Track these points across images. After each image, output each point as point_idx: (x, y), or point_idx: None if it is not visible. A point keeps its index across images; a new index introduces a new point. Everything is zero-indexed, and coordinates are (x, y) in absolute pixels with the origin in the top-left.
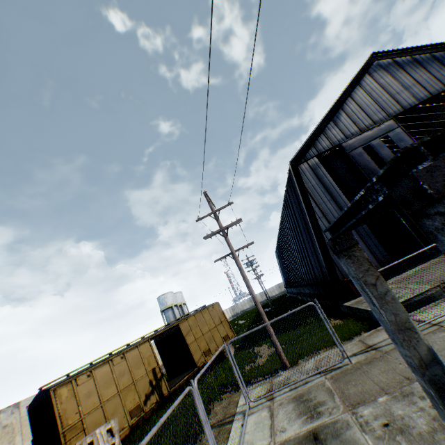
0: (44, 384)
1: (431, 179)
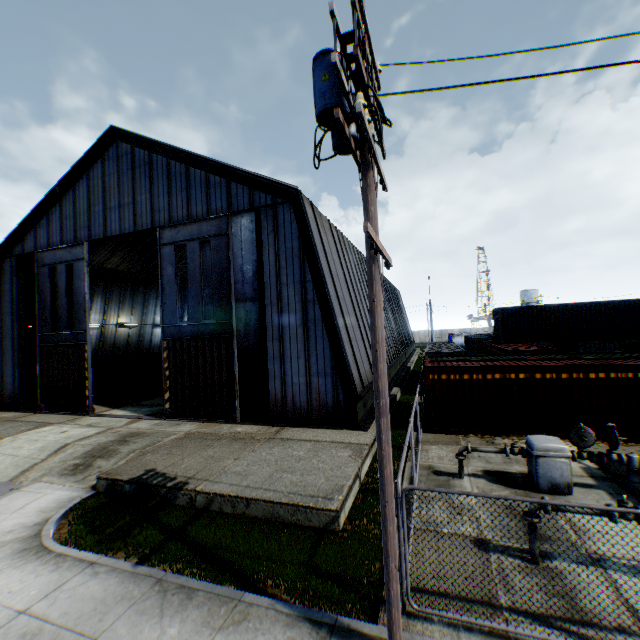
0: None
1: None
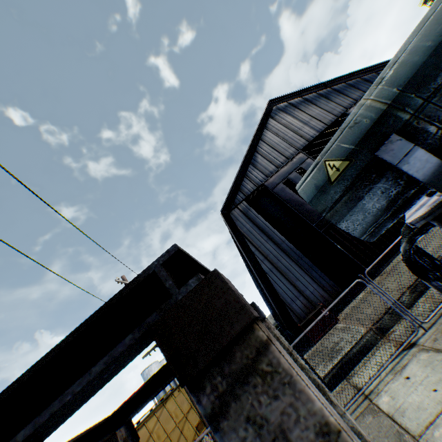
0: None
1: None
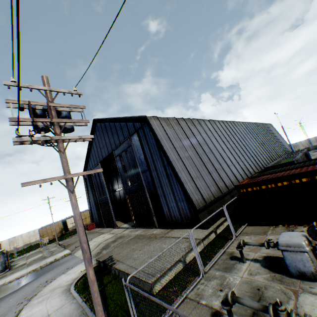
0: (42, 227)
1: None
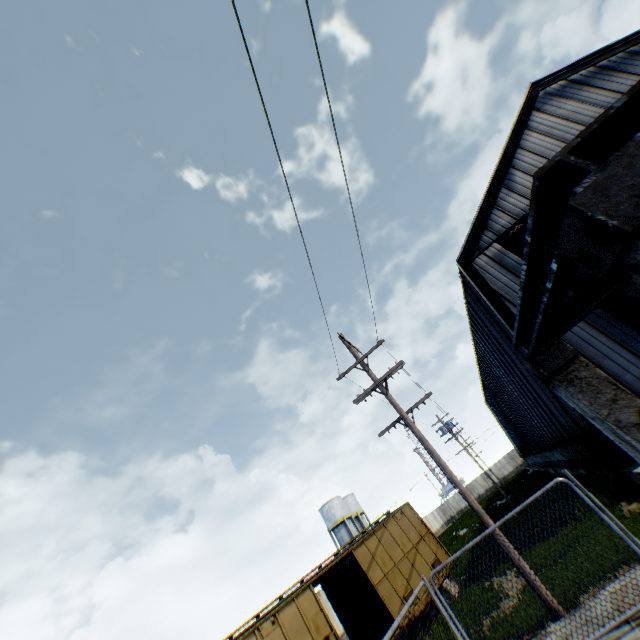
0: None
1: (607, 202)
